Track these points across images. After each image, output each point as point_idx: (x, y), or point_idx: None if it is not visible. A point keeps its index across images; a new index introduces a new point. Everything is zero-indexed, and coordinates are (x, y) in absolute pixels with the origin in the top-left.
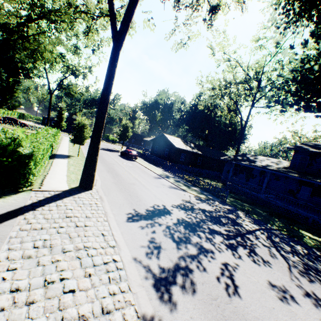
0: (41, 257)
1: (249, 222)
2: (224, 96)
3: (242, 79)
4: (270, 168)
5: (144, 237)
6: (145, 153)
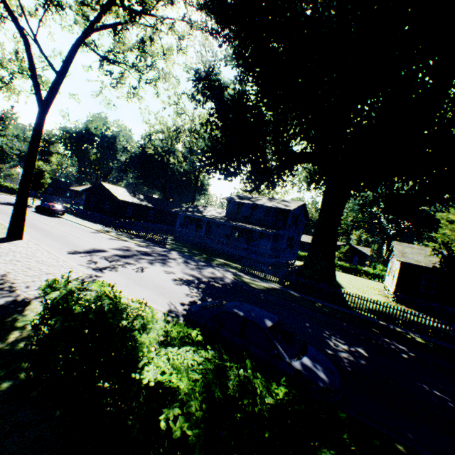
0: (16, 263)
1: (177, 255)
2: (176, 142)
3: (190, 128)
4: (208, 217)
5: (85, 259)
6: (76, 208)
